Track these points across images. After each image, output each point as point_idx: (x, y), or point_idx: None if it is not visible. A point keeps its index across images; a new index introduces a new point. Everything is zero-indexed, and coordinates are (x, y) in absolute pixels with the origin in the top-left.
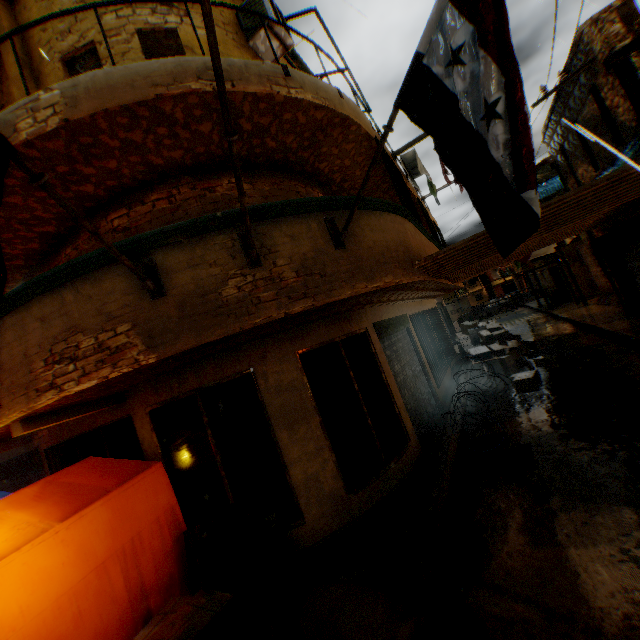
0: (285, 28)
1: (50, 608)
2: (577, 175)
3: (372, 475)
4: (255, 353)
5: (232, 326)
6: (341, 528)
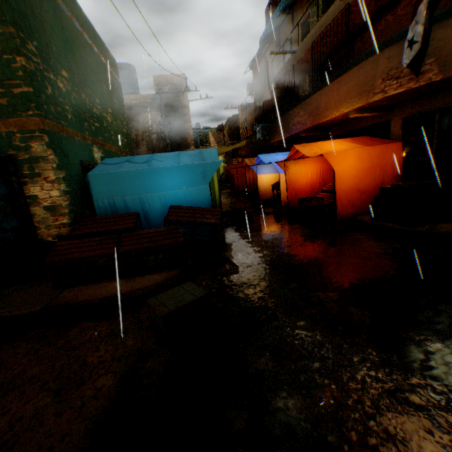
0: None
1: (360, 170)
2: None
3: None
4: None
5: None
6: None
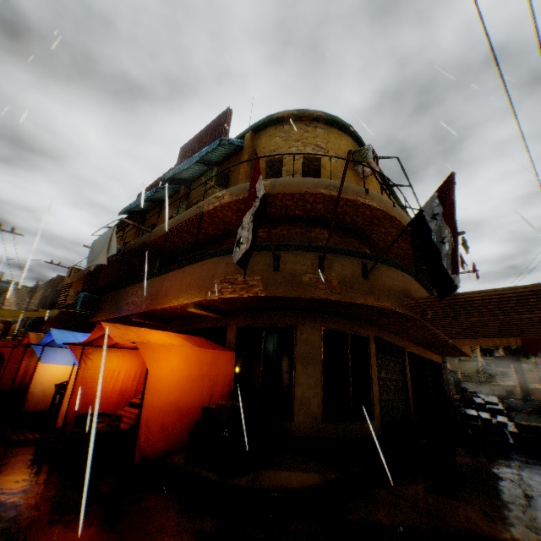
0: (374, 170)
1: (186, 377)
2: None
3: (341, 420)
4: (301, 318)
5: (301, 293)
6: (311, 437)
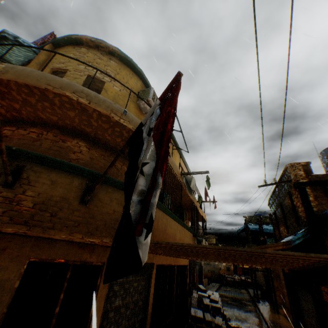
0: (142, 100)
1: None
2: (280, 230)
3: None
4: (1, 243)
5: None
6: None
